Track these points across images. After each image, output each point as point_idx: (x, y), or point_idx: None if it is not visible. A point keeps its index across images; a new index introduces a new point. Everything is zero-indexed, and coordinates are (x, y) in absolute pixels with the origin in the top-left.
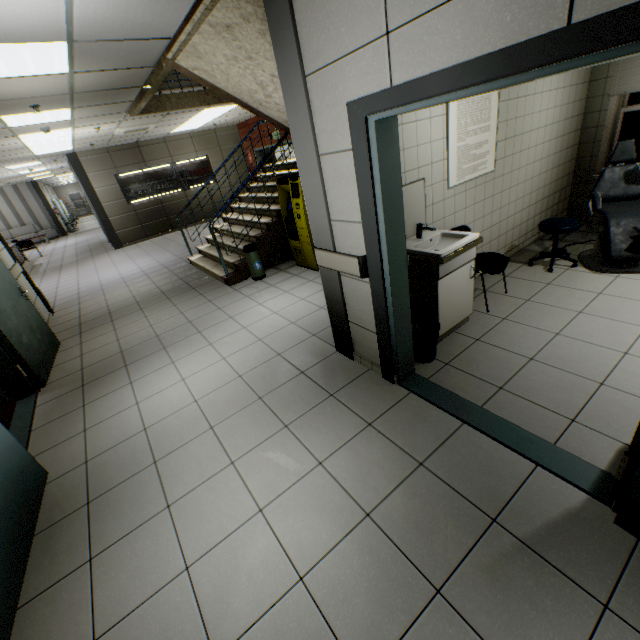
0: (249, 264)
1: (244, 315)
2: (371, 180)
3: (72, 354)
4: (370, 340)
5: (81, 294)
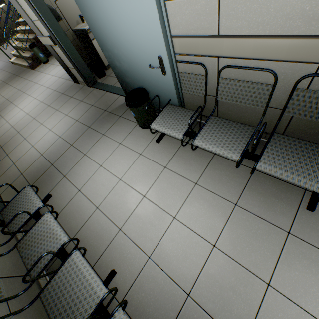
0: (37, 55)
1: (41, 80)
2: (27, 0)
3: None
4: (77, 73)
5: None
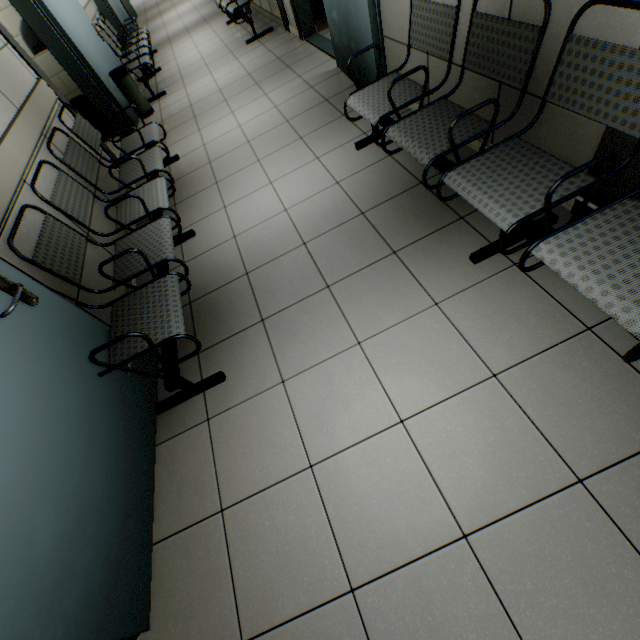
0: None
1: None
2: None
3: (143, 18)
4: None
5: (145, 2)
